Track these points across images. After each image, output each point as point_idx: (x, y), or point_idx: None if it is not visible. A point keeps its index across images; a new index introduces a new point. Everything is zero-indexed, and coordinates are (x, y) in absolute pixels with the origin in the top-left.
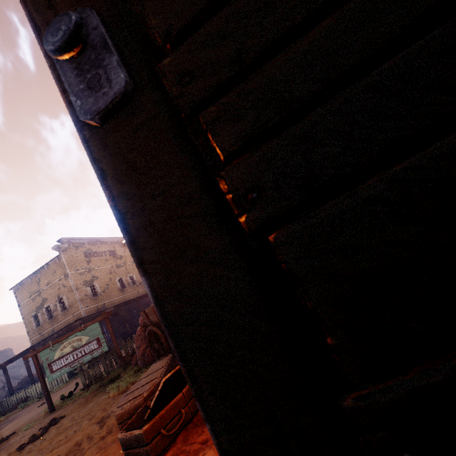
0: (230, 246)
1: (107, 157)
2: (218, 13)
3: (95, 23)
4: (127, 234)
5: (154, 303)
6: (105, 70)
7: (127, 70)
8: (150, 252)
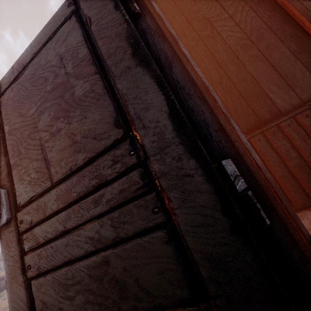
0: (23, 280)
1: (3, 238)
2: (29, 205)
3: (2, 196)
4: (4, 266)
5: (7, 292)
6: (2, 213)
7: (10, 211)
8: (8, 274)
